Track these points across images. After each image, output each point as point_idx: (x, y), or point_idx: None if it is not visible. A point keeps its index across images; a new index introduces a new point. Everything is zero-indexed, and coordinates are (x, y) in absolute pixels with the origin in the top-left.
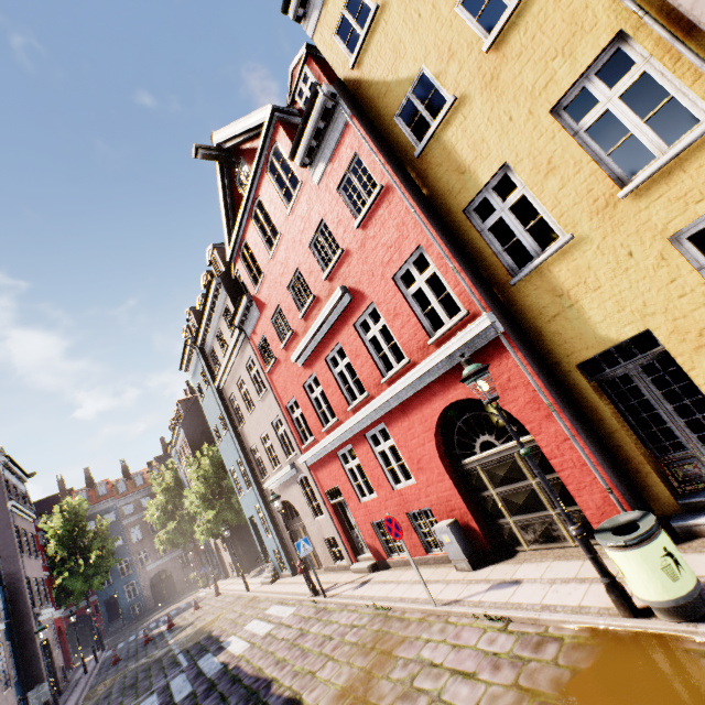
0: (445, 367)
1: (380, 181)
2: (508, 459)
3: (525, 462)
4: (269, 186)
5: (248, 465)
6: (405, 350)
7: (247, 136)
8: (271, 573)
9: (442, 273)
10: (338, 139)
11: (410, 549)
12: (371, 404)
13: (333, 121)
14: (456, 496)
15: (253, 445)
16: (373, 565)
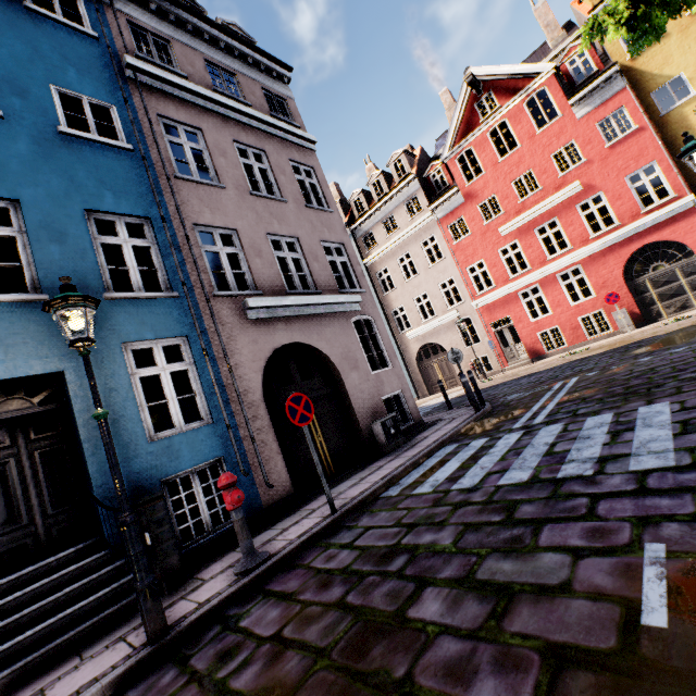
0: (650, 224)
1: (637, 124)
2: (670, 273)
3: (681, 272)
4: (522, 114)
5: (387, 322)
6: (619, 218)
7: (511, 77)
8: None
9: (665, 176)
10: (610, 96)
11: (572, 340)
12: (579, 251)
13: (610, 85)
14: (628, 297)
15: (397, 307)
16: (532, 360)
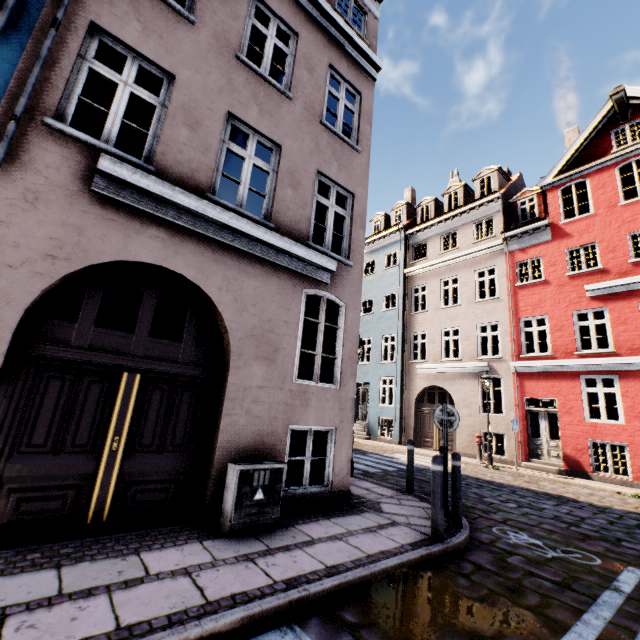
0: None
1: None
2: None
3: None
4: None
5: (402, 344)
6: None
7: None
8: (364, 432)
9: None
10: None
11: None
12: None
13: None
14: None
15: (419, 332)
16: (566, 471)
